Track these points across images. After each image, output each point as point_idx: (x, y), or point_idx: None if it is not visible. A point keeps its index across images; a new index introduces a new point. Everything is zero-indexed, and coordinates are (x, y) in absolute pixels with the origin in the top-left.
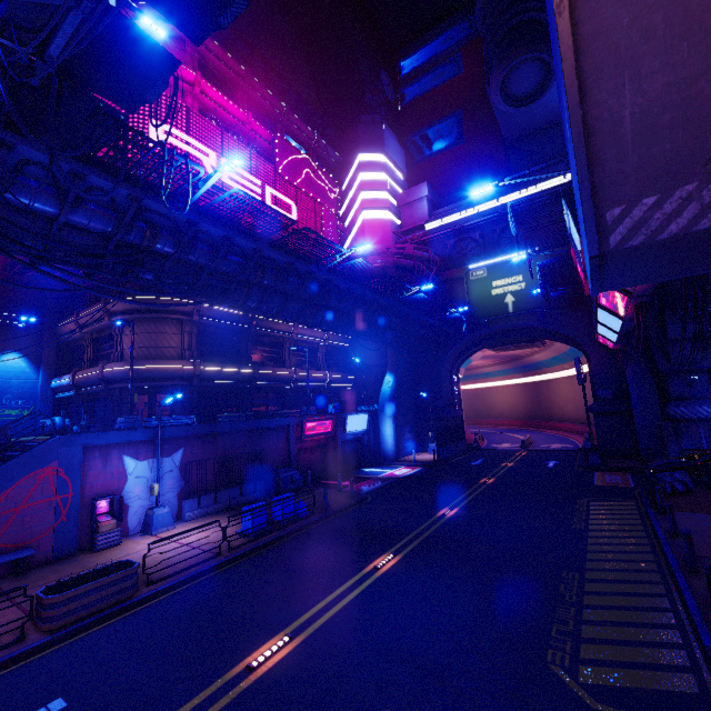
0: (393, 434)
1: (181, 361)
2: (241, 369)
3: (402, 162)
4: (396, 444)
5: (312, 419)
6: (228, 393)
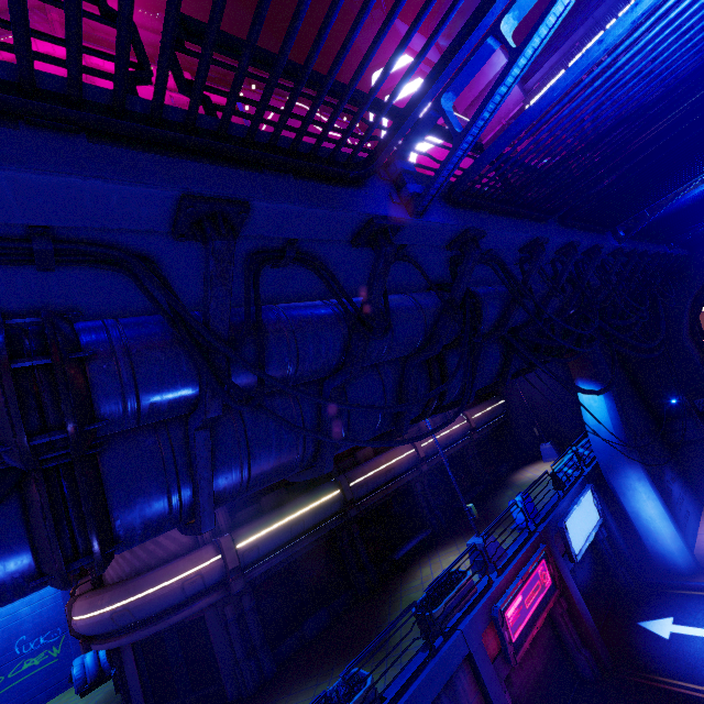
0: (665, 513)
1: (191, 556)
2: (318, 499)
3: (437, 58)
4: (679, 532)
5: (511, 594)
6: (314, 549)
